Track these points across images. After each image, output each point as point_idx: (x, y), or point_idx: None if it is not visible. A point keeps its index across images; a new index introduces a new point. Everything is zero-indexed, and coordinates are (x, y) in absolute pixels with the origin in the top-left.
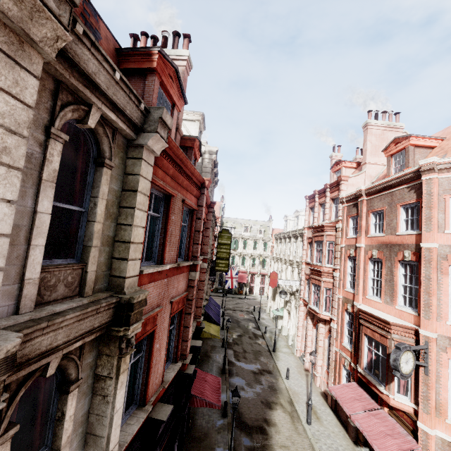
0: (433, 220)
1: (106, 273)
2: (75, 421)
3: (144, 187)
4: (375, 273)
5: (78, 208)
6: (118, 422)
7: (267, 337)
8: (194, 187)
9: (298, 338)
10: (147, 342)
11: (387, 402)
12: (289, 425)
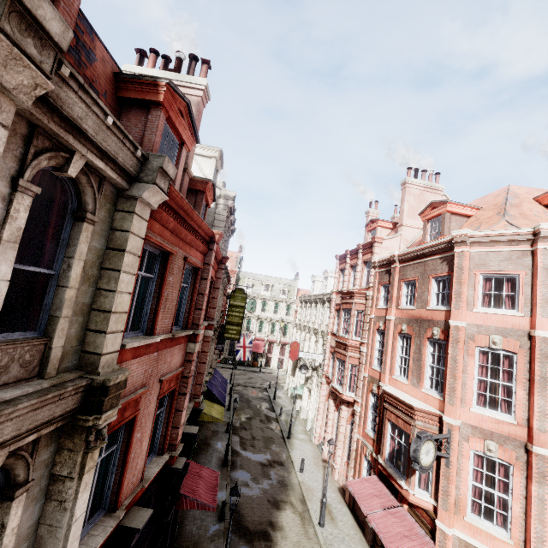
0: (463, 297)
1: (76, 349)
2: (19, 535)
3: (135, 246)
4: (404, 351)
5: (46, 270)
6: (76, 534)
7: (282, 420)
8: (200, 242)
9: (318, 422)
10: (125, 431)
11: (407, 498)
12: (299, 529)
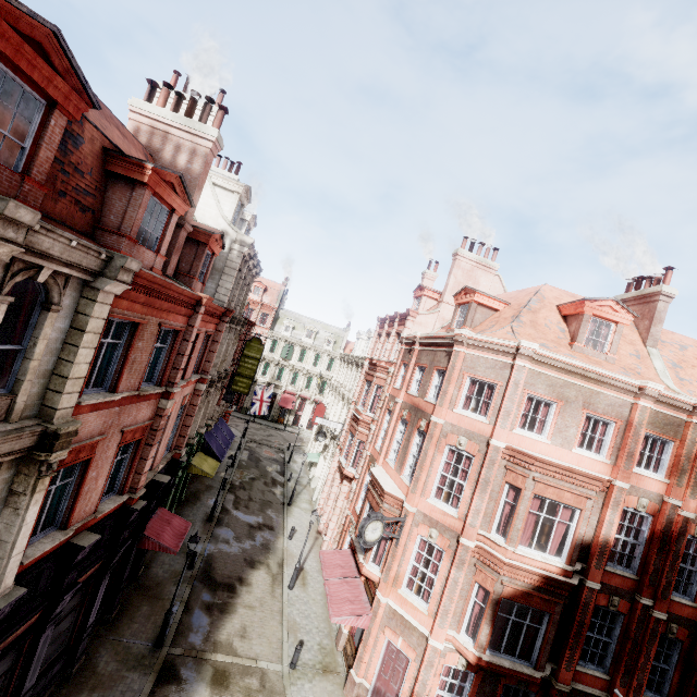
0: (447, 396)
1: (37, 402)
2: None
3: (96, 326)
4: (401, 436)
5: (17, 347)
6: (26, 533)
7: (289, 486)
8: (182, 308)
9: (323, 494)
10: (81, 469)
11: (361, 569)
12: (267, 588)
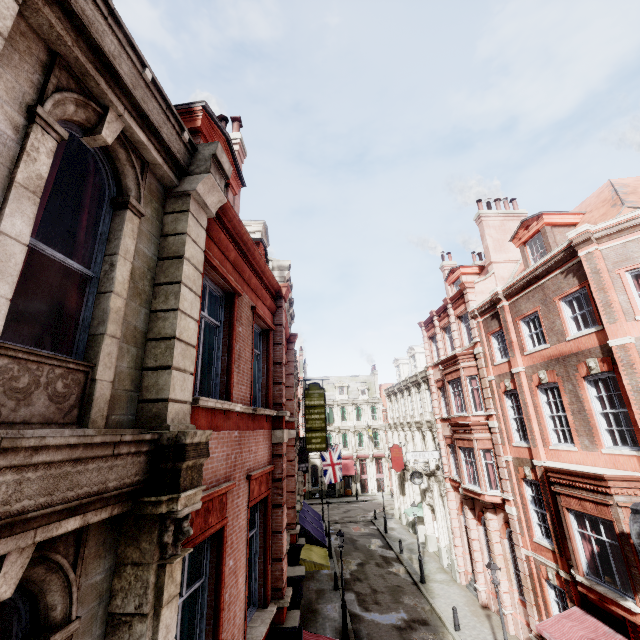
0: (614, 306)
1: (131, 395)
2: None
3: (194, 256)
4: (553, 407)
5: (81, 267)
6: None
7: (405, 559)
8: (266, 293)
9: (457, 550)
10: (211, 556)
11: None
12: None
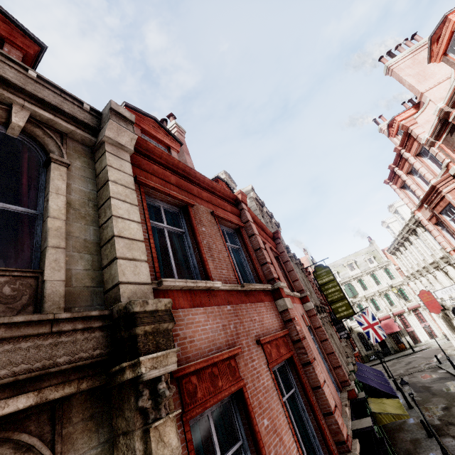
0: None
1: (94, 290)
2: None
3: (122, 179)
4: None
5: (23, 208)
6: None
7: None
8: (223, 202)
9: None
10: (242, 418)
11: None
12: None
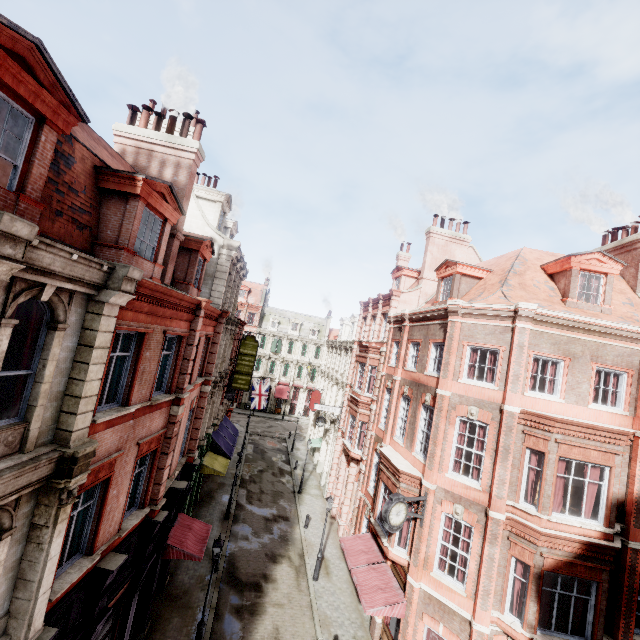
0: (450, 367)
1: (52, 427)
2: (6, 566)
3: (104, 341)
4: (405, 412)
5: (25, 372)
6: (52, 568)
7: (296, 474)
8: (183, 313)
9: (330, 478)
10: (101, 489)
11: (387, 554)
12: (292, 582)
